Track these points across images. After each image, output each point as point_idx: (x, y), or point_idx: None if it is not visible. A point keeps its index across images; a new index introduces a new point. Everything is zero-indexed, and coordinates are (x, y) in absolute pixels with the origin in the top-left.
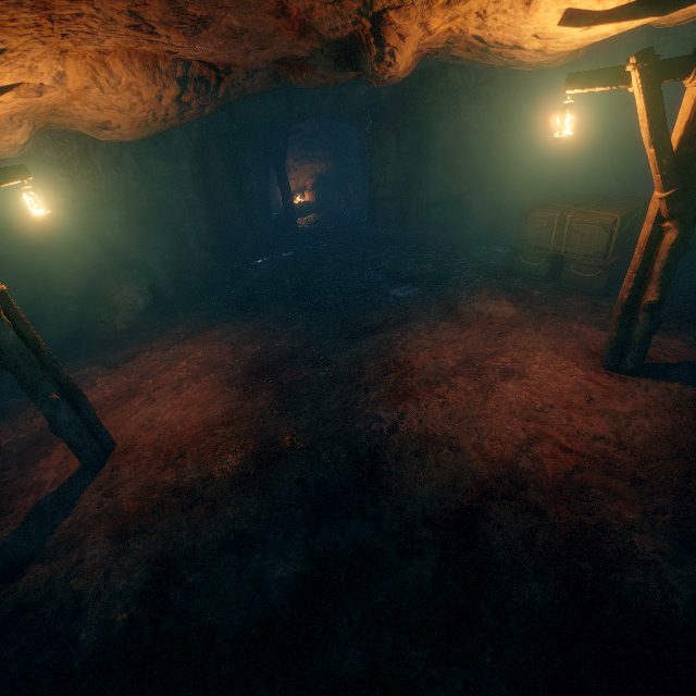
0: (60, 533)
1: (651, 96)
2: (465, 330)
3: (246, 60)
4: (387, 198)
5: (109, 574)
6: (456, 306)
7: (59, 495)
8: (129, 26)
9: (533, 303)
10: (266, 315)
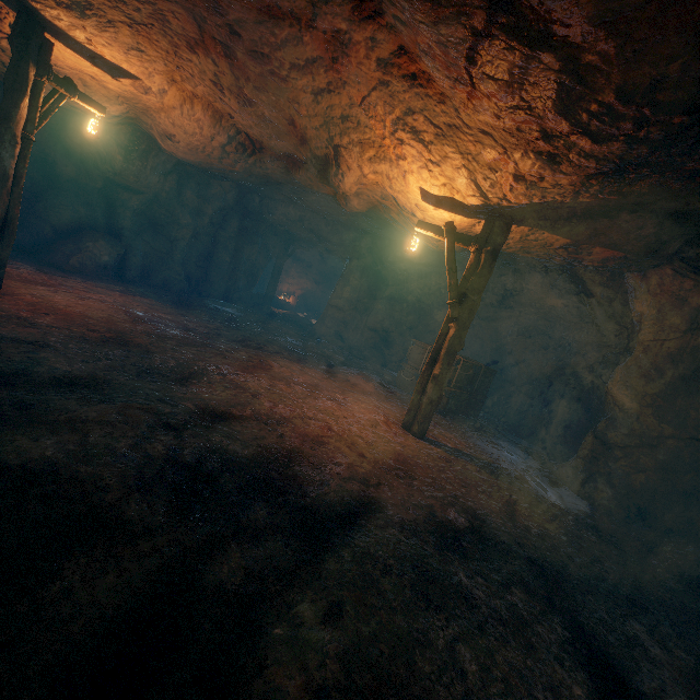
0: None
1: (450, 244)
2: (330, 380)
3: (269, 143)
4: (339, 307)
5: None
6: (337, 373)
7: None
8: (212, 81)
9: (391, 396)
10: (194, 313)
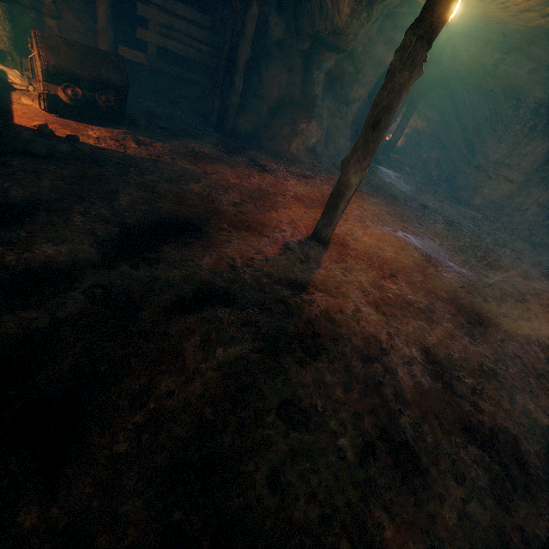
0: (321, 277)
1: None
2: None
3: None
4: (508, 178)
5: (390, 335)
6: None
7: (301, 247)
8: None
9: None
10: (408, 209)
